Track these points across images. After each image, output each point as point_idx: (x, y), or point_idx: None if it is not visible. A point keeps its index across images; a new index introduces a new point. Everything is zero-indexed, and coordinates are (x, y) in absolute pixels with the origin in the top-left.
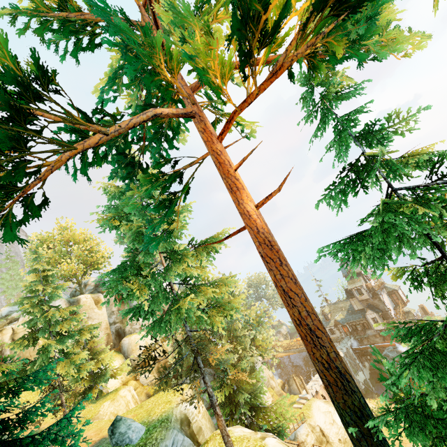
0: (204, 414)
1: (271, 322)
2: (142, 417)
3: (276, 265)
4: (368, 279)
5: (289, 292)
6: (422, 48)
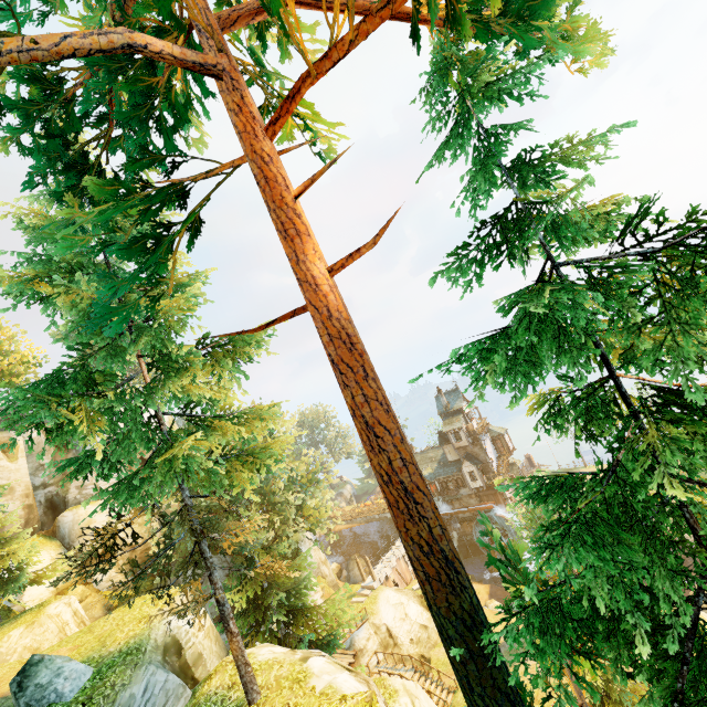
0: (210, 631)
1: (330, 479)
2: (88, 649)
3: (358, 378)
4: (470, 418)
5: (376, 427)
6: (601, 63)
